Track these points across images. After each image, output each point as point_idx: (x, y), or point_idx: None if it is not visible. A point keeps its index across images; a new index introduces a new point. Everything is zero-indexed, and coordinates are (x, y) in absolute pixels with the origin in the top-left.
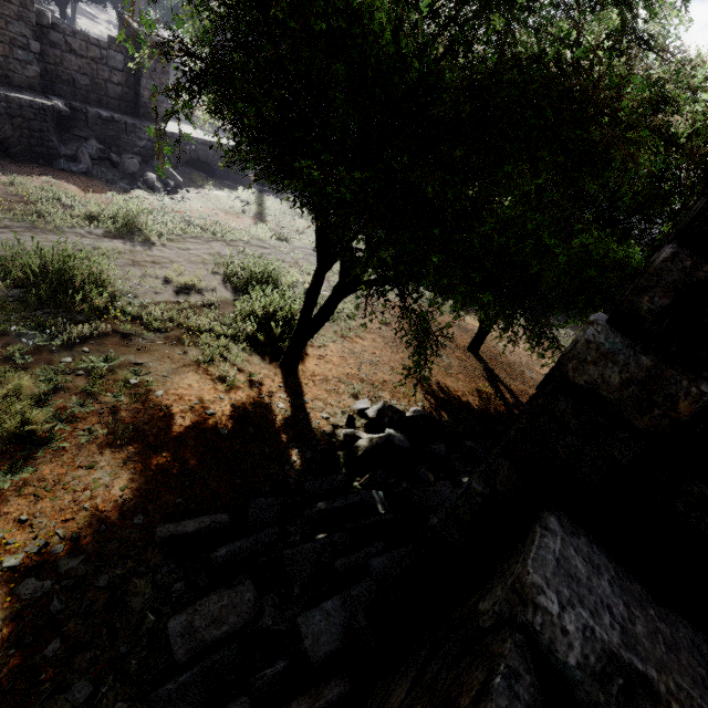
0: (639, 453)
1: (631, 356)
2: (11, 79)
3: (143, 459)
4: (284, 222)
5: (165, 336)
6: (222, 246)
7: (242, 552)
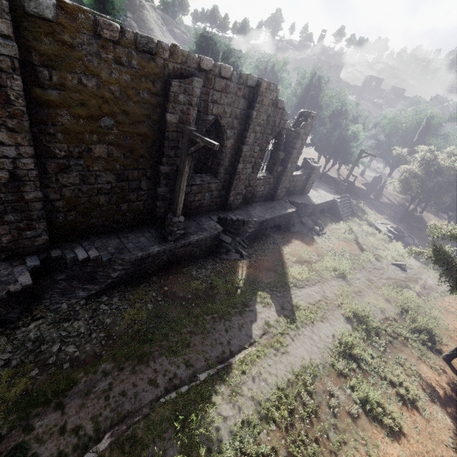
0: None
1: None
2: (278, 198)
3: (445, 409)
4: (366, 242)
5: (399, 341)
6: (366, 272)
7: None
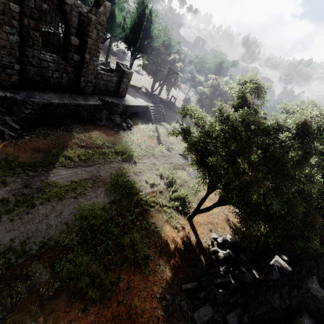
0: (322, 307)
1: (323, 293)
2: (84, 92)
3: (169, 261)
4: (166, 139)
5: (155, 209)
6: (153, 158)
7: (205, 295)
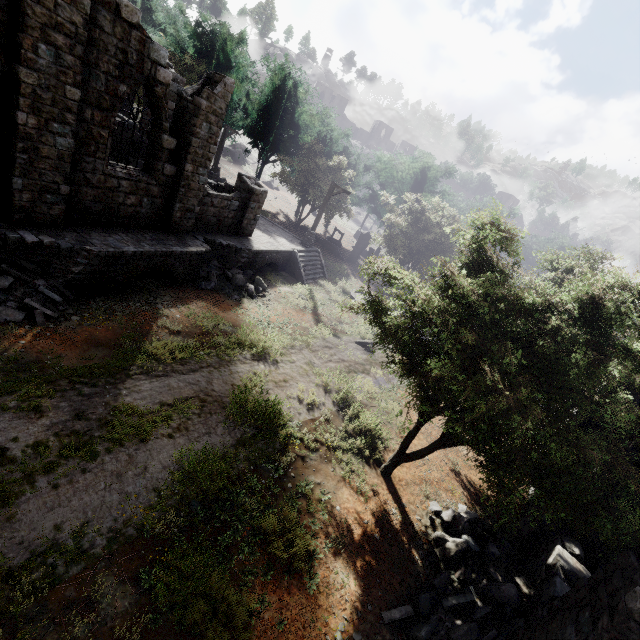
0: None
1: None
2: (179, 229)
3: (354, 563)
4: (329, 313)
5: (319, 455)
6: (309, 352)
7: (429, 633)
